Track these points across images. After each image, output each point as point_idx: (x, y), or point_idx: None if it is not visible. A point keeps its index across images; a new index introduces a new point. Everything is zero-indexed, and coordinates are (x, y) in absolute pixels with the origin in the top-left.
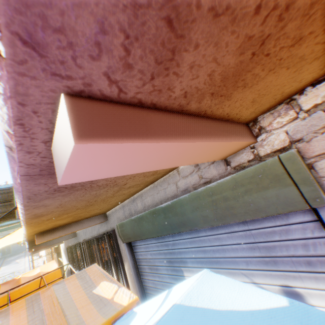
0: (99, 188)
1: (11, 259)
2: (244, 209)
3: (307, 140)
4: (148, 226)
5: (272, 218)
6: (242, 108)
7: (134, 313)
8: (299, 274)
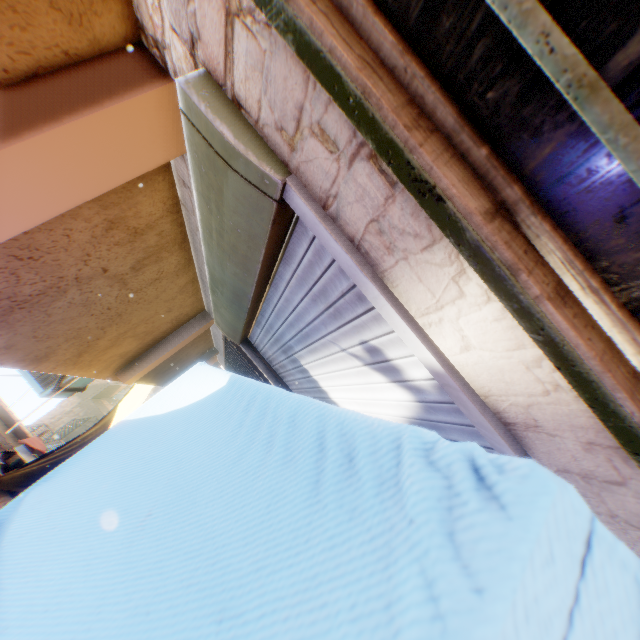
0: (52, 296)
1: None
2: (243, 243)
3: (197, 33)
4: (225, 313)
5: (297, 238)
6: (4, 37)
7: None
8: (363, 321)
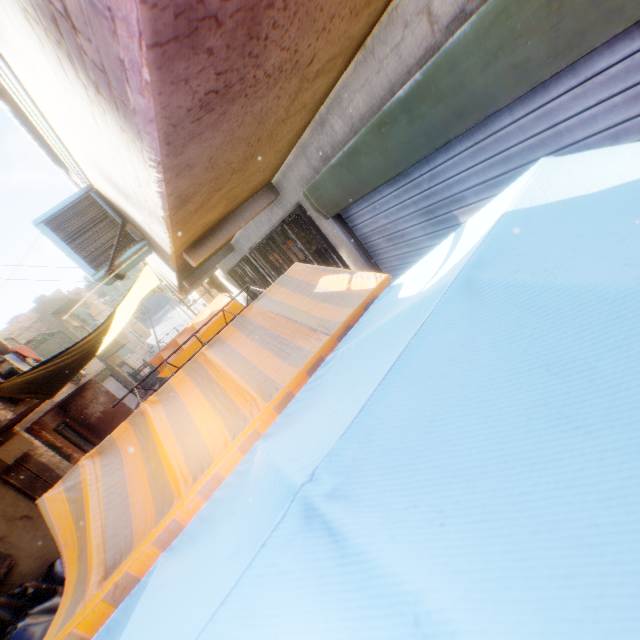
0: (267, 86)
1: (158, 317)
2: None
3: None
4: (372, 162)
5: None
6: None
7: (397, 287)
8: None
